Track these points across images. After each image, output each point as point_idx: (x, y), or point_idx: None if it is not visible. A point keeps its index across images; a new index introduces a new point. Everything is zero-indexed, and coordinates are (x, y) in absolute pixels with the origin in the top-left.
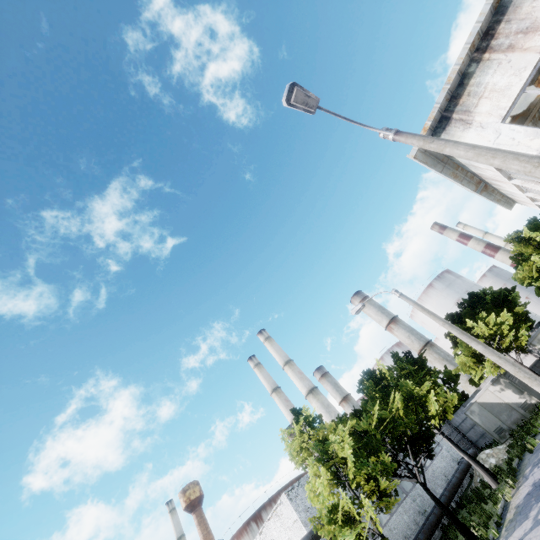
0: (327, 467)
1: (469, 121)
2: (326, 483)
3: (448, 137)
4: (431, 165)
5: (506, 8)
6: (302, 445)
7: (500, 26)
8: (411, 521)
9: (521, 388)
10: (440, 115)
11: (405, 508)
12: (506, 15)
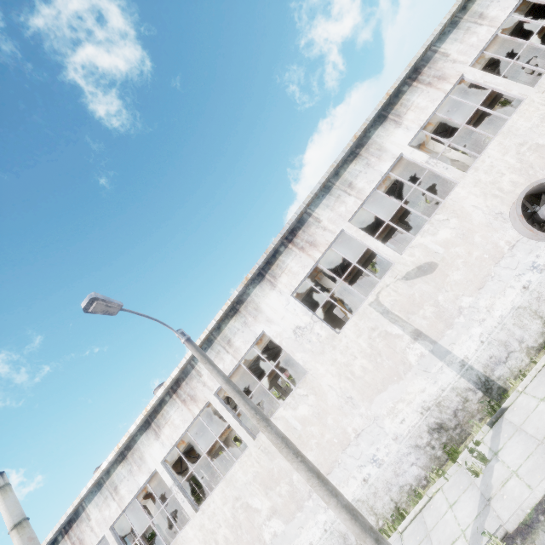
0: None
1: None
2: None
3: None
4: None
5: (79, 515)
6: None
7: (75, 524)
8: None
9: None
10: None
11: None
12: (78, 520)
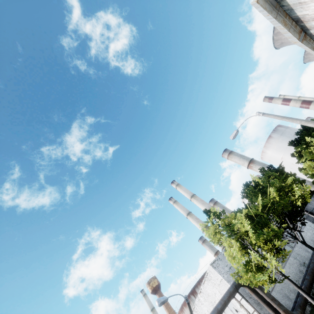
0: (236, 239)
1: None
2: (237, 250)
3: None
4: (269, 11)
5: None
6: (215, 231)
7: None
8: (296, 270)
9: None
10: None
11: (290, 263)
12: None
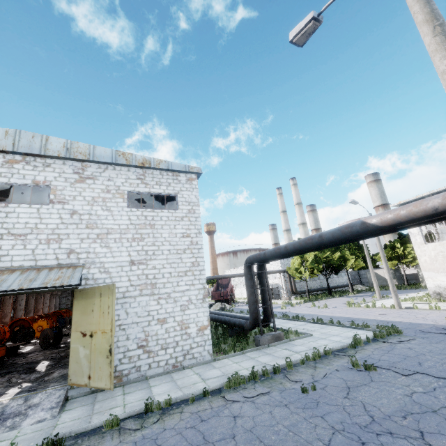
0: (301, 259)
1: None
2: (298, 262)
3: None
4: None
5: None
6: None
7: None
8: (315, 285)
9: (395, 277)
10: (409, 201)
11: (316, 282)
12: None
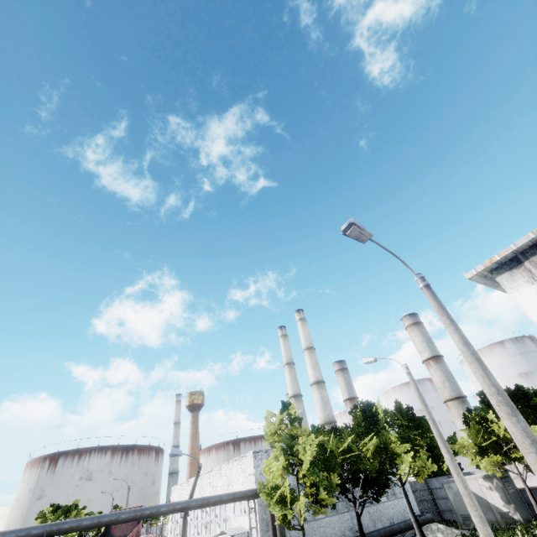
0: (287, 458)
1: (536, 277)
2: (280, 468)
3: (510, 278)
4: (491, 286)
5: None
6: (278, 431)
7: None
8: (340, 530)
9: (510, 499)
10: (515, 254)
11: (341, 519)
12: None
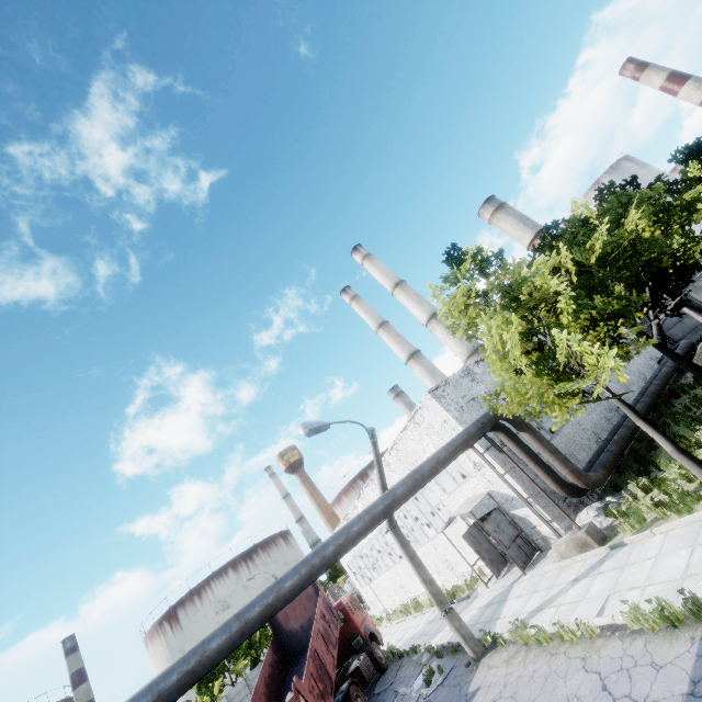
0: (522, 315)
1: None
2: (517, 340)
3: None
4: None
5: None
6: (466, 305)
7: None
8: (600, 418)
9: None
10: None
11: (592, 406)
12: None
